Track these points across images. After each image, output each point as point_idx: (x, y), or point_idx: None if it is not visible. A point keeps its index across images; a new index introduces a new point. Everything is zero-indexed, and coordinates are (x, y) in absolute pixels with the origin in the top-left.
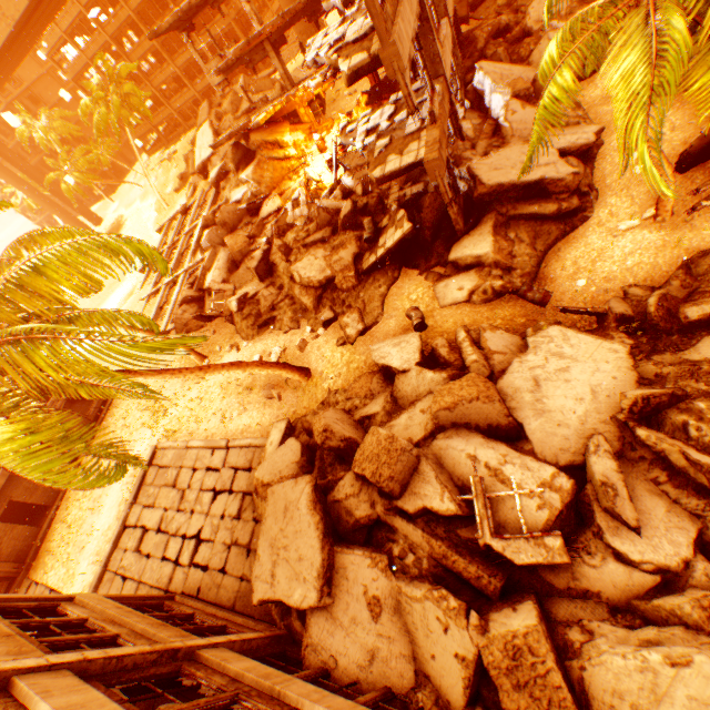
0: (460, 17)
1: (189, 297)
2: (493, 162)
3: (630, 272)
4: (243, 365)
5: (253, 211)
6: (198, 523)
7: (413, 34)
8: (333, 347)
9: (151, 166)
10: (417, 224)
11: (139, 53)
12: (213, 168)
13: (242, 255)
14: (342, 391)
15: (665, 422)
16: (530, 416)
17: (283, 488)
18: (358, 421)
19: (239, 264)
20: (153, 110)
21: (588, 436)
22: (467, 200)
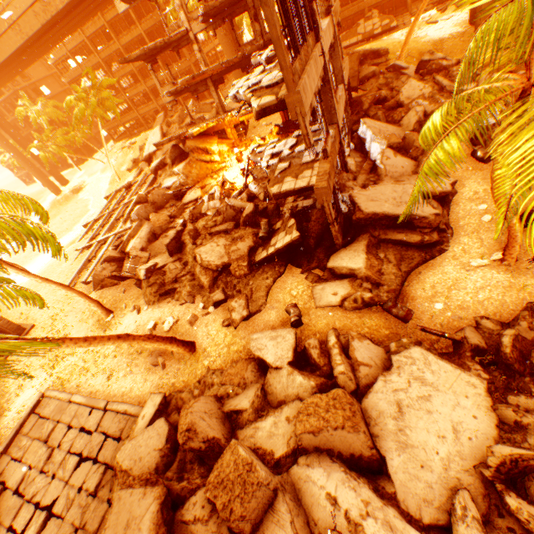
0: (352, 86)
1: (111, 257)
2: (370, 194)
3: (482, 304)
4: (130, 338)
5: (179, 196)
6: (55, 491)
7: (316, 89)
8: (219, 326)
9: (114, 150)
10: (304, 231)
11: (121, 73)
12: (156, 159)
13: (161, 230)
14: (219, 371)
15: (533, 489)
16: (393, 449)
17: (130, 496)
18: (227, 412)
19: (158, 236)
20: (125, 112)
21: (452, 487)
22: (347, 219)
